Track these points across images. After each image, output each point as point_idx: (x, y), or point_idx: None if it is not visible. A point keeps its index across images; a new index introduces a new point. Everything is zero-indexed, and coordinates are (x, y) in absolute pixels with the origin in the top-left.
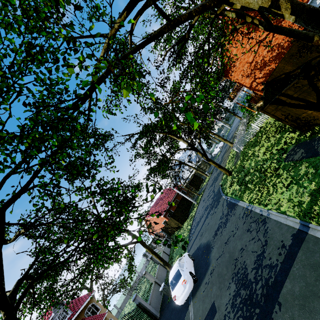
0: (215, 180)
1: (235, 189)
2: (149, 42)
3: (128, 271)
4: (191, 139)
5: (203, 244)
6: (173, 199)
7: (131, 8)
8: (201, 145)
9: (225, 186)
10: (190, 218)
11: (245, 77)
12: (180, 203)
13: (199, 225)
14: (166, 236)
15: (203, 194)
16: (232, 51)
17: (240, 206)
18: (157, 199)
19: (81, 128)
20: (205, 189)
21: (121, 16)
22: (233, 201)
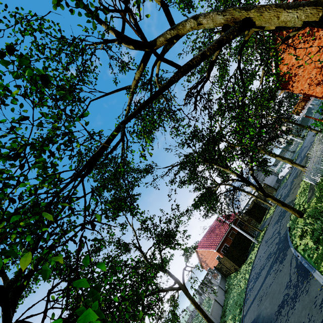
0: (282, 216)
1: (308, 245)
2: (158, 95)
3: (171, 320)
4: (242, 169)
5: (262, 319)
6: (228, 230)
7: (147, 59)
8: (254, 176)
9: (294, 232)
10: (249, 262)
11: (314, 86)
12: (236, 238)
13: (258, 280)
14: (220, 276)
15: (266, 232)
16: (291, 58)
17: (317, 280)
18: (210, 227)
19: (111, 174)
20: (269, 224)
21: (139, 68)
22: (306, 265)
